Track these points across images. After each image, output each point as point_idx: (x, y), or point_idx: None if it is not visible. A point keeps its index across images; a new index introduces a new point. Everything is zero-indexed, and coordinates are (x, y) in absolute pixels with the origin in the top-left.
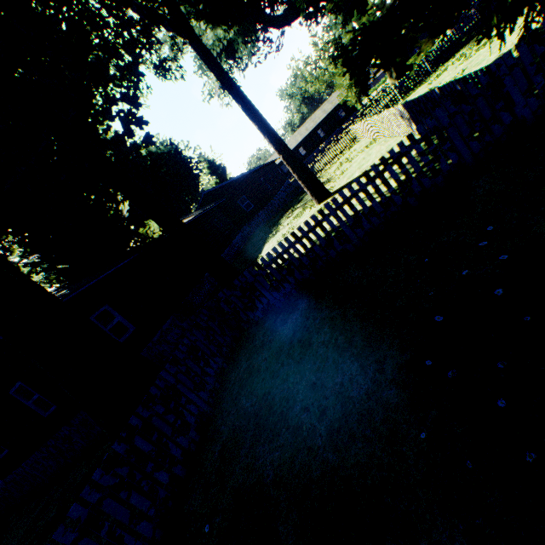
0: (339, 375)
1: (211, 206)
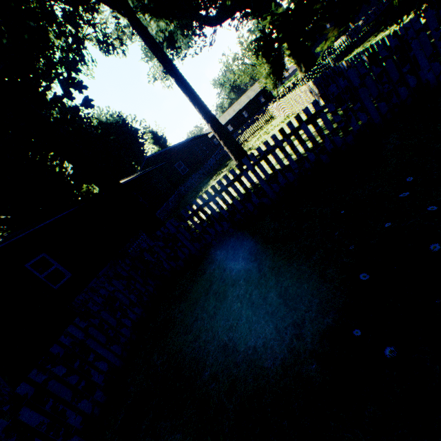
0: (252, 338)
1: (151, 168)
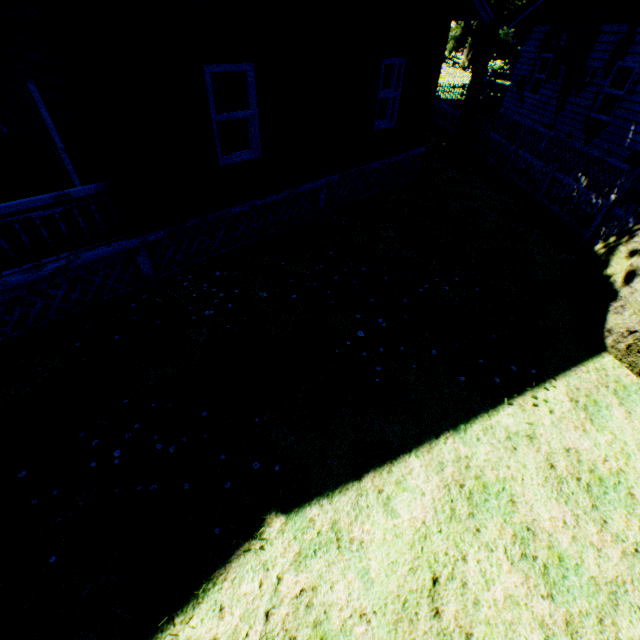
0: None
1: None
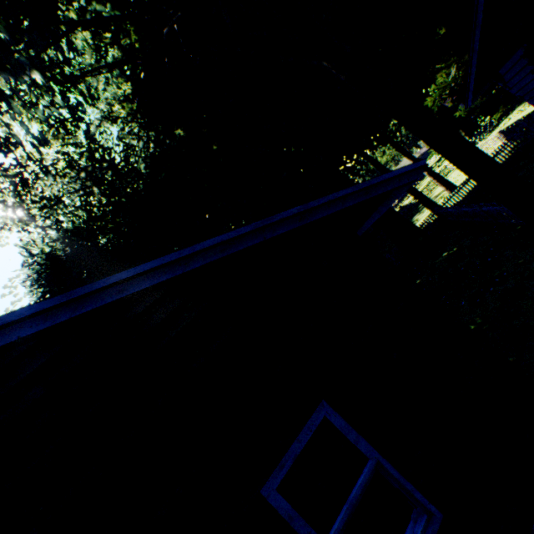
0: None
1: None
